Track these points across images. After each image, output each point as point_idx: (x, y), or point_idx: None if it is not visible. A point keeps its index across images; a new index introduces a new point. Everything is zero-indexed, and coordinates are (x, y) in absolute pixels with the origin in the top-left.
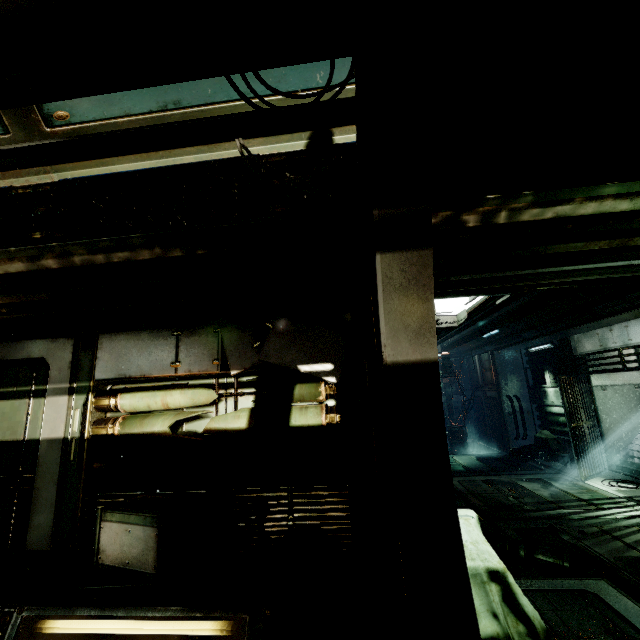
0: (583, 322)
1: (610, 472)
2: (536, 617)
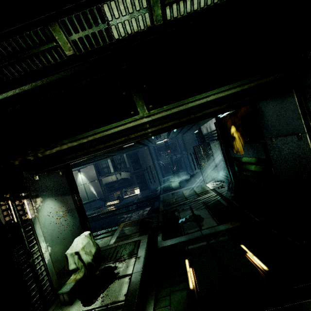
0: (192, 125)
1: (219, 177)
2: (86, 260)
